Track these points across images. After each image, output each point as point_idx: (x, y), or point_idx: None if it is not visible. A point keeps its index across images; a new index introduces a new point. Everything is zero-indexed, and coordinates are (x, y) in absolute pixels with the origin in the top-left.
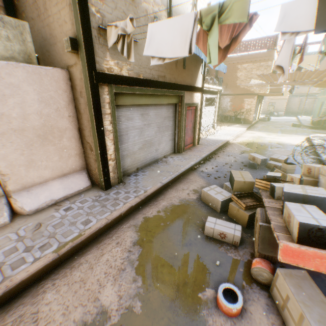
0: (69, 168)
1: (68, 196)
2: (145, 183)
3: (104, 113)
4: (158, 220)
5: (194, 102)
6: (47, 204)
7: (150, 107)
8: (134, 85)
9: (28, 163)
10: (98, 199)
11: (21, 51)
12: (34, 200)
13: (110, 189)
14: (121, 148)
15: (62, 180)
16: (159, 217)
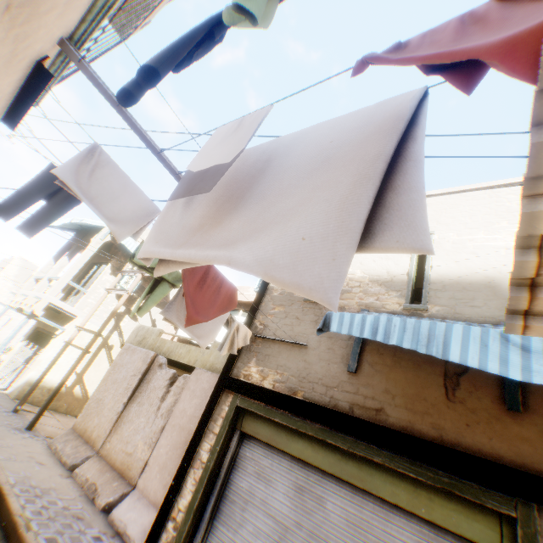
0: None
1: (131, 542)
2: None
3: (211, 429)
4: None
5: None
6: (121, 524)
7: (333, 484)
8: (271, 404)
9: (163, 465)
10: None
11: None
12: (126, 508)
13: None
14: (218, 531)
15: None
16: None
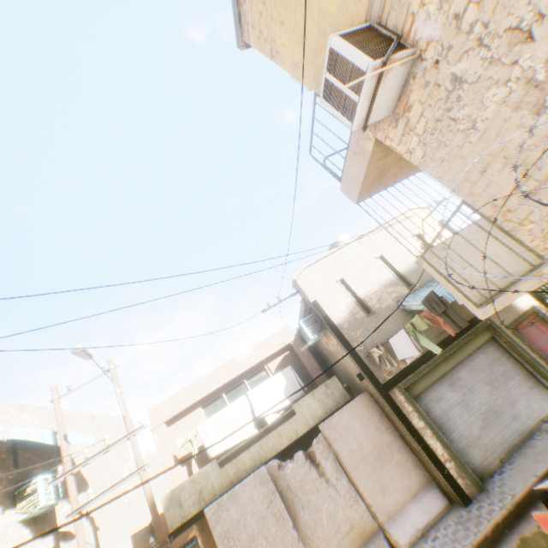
0: (415, 484)
1: (431, 522)
2: (511, 481)
3: (407, 413)
4: (536, 538)
5: (521, 310)
6: (415, 534)
7: (455, 369)
8: (417, 369)
9: (381, 488)
10: (459, 519)
11: (339, 396)
12: (402, 530)
13: (470, 503)
14: (453, 439)
15: (416, 501)
16: (538, 533)
